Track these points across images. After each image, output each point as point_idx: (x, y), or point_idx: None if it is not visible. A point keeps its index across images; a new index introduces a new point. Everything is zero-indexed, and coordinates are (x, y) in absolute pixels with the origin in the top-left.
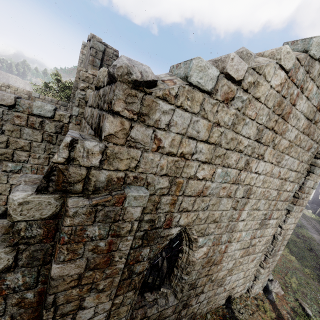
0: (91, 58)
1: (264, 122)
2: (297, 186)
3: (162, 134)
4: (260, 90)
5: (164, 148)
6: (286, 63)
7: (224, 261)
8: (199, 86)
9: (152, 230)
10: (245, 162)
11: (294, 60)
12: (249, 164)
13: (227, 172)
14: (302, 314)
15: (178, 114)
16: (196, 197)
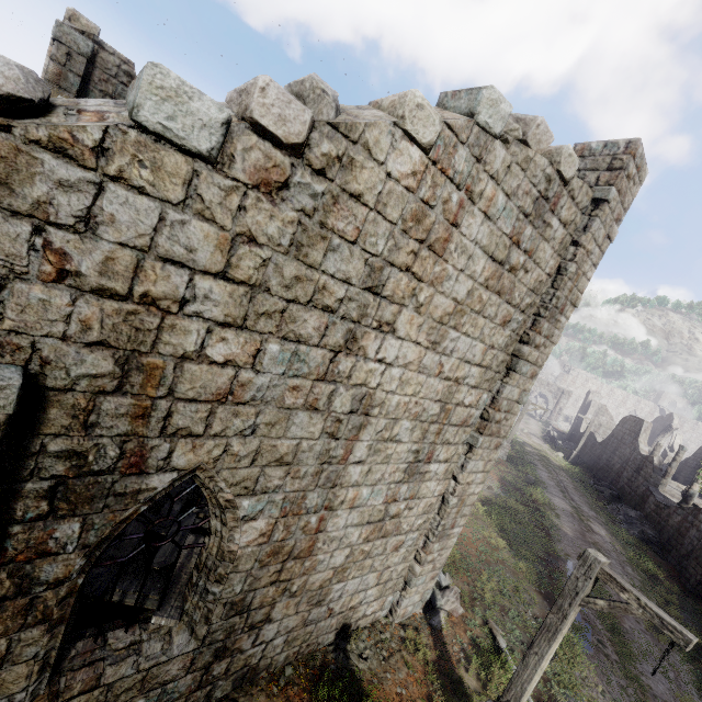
0: (54, 67)
1: (383, 251)
2: (489, 396)
3: (68, 240)
4: (359, 177)
5: (84, 277)
6: (419, 130)
7: (321, 550)
8: (169, 137)
9: (80, 477)
10: (345, 336)
11: (438, 126)
12: (359, 341)
13: (299, 354)
14: (490, 649)
15: (115, 197)
16: (213, 405)
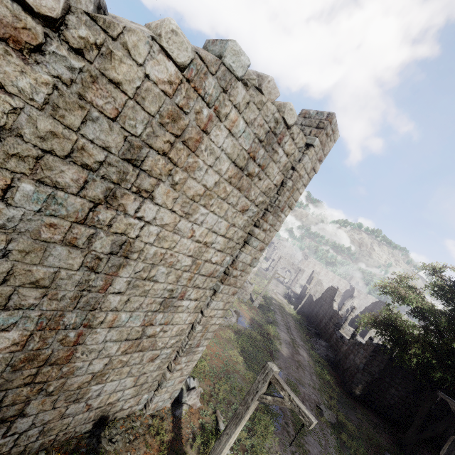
0: None
1: (141, 134)
2: (231, 259)
3: None
4: (118, 69)
5: None
6: (174, 50)
7: (80, 359)
8: None
9: None
10: (105, 192)
11: (190, 53)
12: (119, 199)
13: (56, 197)
14: (213, 430)
15: None
16: None
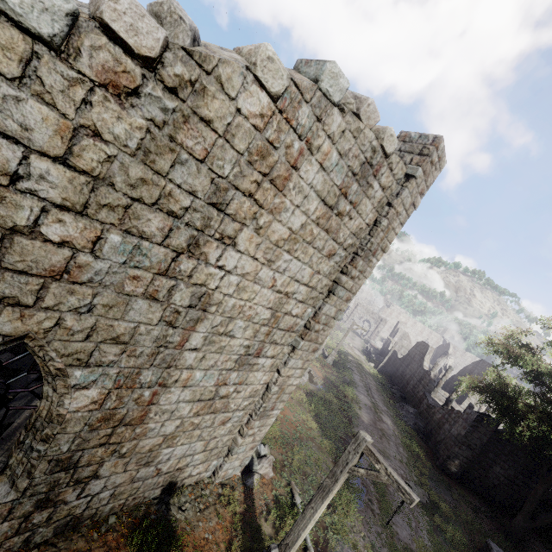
0: None
1: (228, 175)
2: (313, 311)
3: None
4: (210, 105)
5: None
6: (268, 79)
7: (153, 420)
8: (3, 9)
9: None
10: (188, 240)
11: (286, 81)
12: (201, 247)
13: (141, 248)
14: (288, 504)
15: None
16: (46, 280)
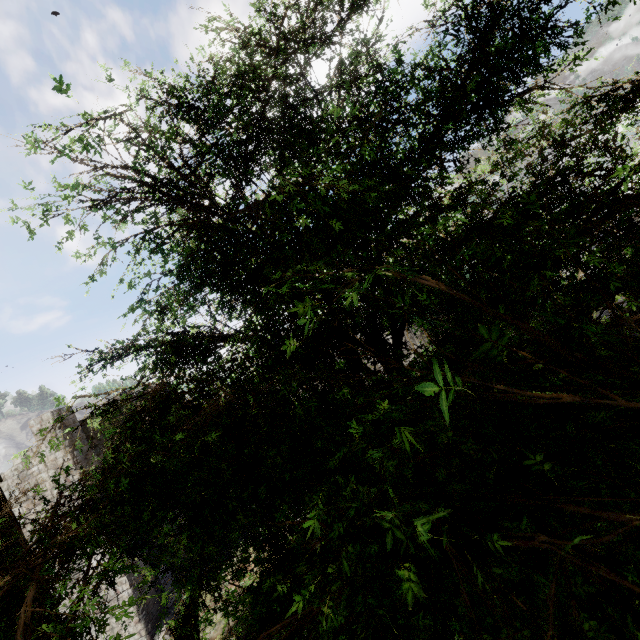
0: None
1: None
2: None
3: None
4: None
5: None
6: None
7: None
8: None
9: None
10: None
11: None
12: None
13: None
14: None
15: None
16: None
